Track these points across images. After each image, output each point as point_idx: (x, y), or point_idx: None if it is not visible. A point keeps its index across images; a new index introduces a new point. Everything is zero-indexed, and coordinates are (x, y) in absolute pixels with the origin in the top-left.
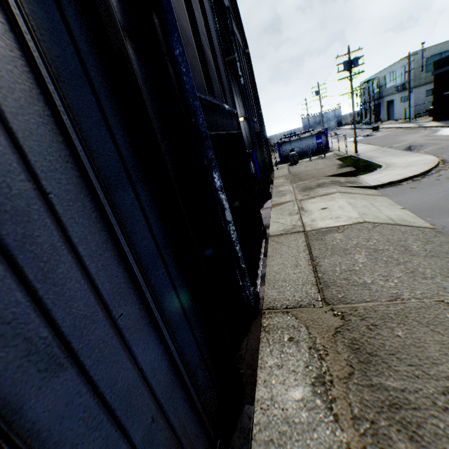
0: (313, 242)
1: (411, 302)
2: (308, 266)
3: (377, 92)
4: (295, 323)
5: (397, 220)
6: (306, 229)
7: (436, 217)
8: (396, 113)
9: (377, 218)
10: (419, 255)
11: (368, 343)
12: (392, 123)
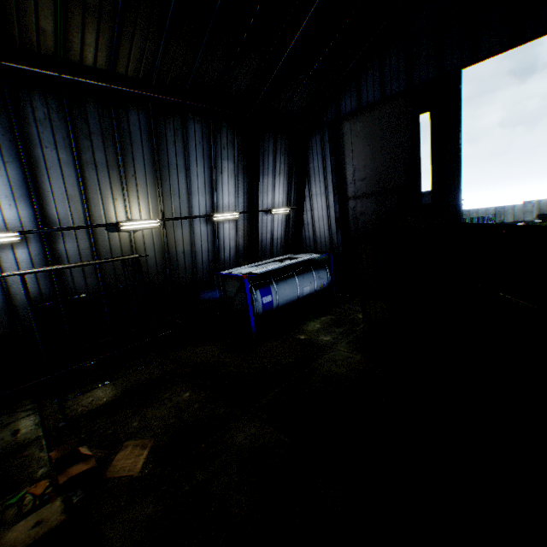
0: None
1: None
2: None
3: None
4: None
5: None
6: None
7: None
8: None
9: None
10: None
11: None
12: None
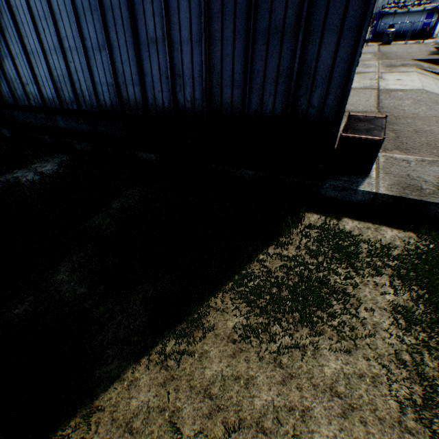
0: (382, 94)
1: (421, 115)
2: (374, 102)
3: None
4: None
5: None
6: (380, 88)
7: None
8: None
9: (431, 90)
10: None
11: (392, 121)
12: None
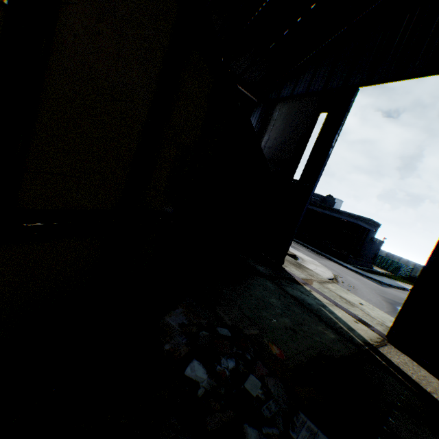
0: None
1: None
2: None
3: None
4: None
5: None
6: None
7: None
8: None
9: None
10: None
11: None
12: None
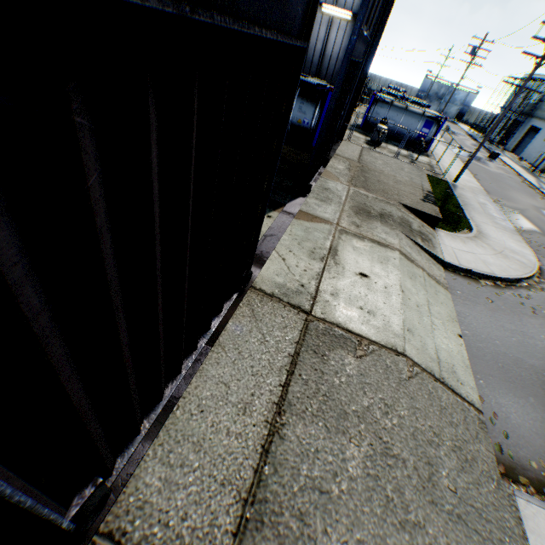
0: (307, 355)
1: None
2: (262, 426)
3: (532, 105)
4: None
5: (445, 368)
6: (315, 309)
7: (493, 385)
8: (527, 149)
9: (423, 351)
10: (444, 508)
11: None
12: (514, 160)
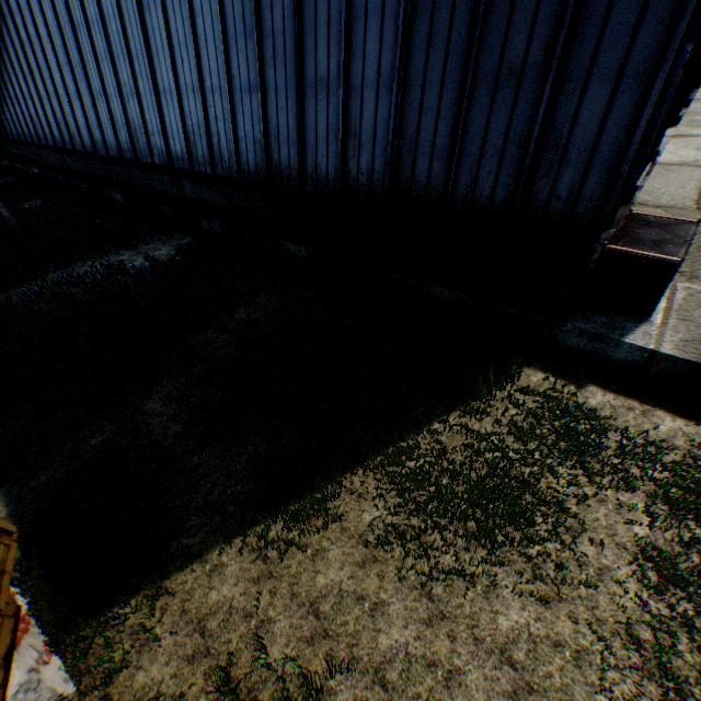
0: None
1: None
2: (693, 191)
3: None
4: (661, 213)
5: None
6: None
7: None
8: None
9: None
10: None
11: None
12: None
